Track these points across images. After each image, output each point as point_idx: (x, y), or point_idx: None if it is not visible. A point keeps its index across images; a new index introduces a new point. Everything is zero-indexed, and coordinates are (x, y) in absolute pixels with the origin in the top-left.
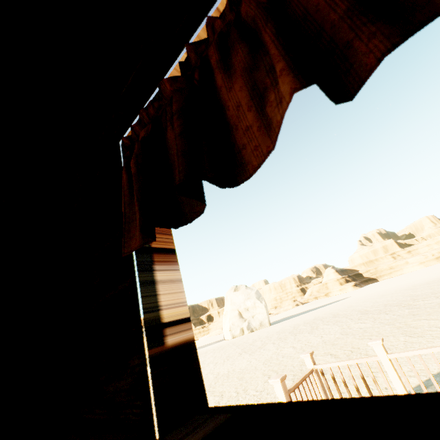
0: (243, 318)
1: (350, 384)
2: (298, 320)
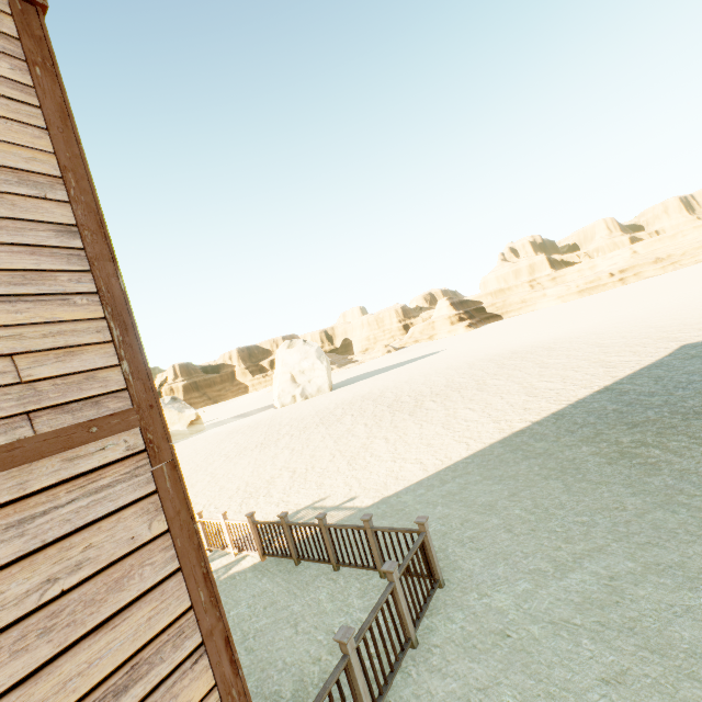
0: (297, 383)
1: (260, 511)
2: (355, 392)
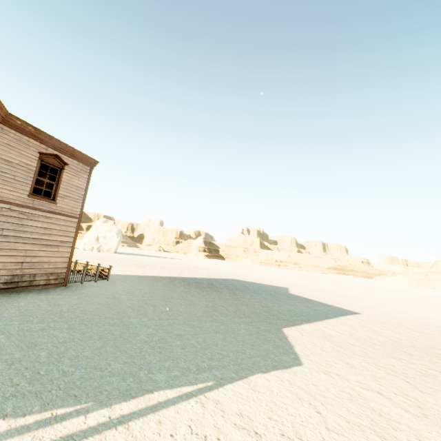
0: (98, 242)
1: None
2: (125, 257)
